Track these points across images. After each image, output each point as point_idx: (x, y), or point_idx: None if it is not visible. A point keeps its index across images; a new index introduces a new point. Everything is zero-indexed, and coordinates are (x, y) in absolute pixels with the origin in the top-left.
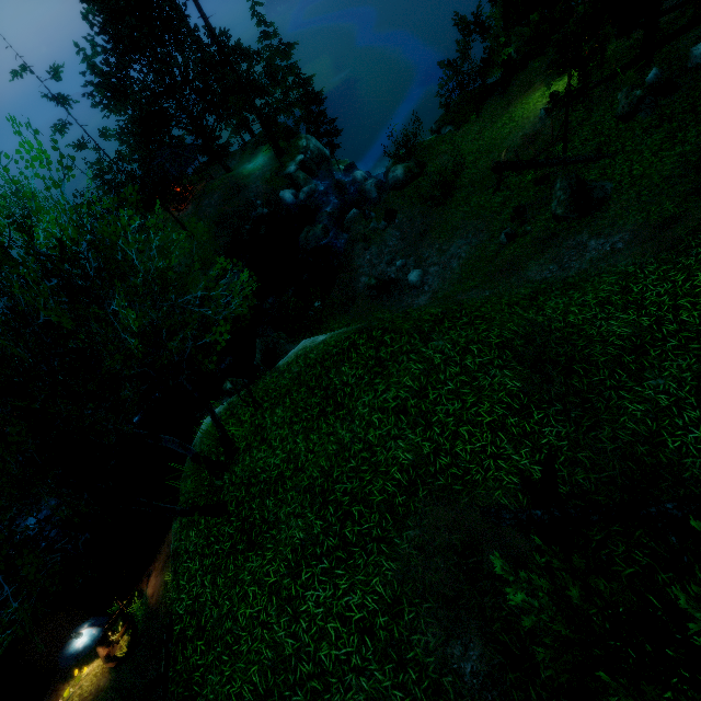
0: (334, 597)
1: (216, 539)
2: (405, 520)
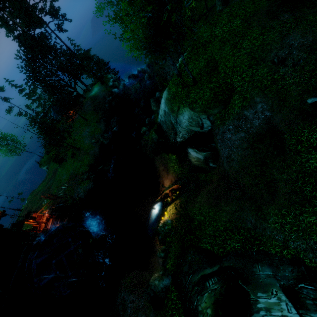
0: (249, 40)
1: (202, 84)
2: (250, 24)
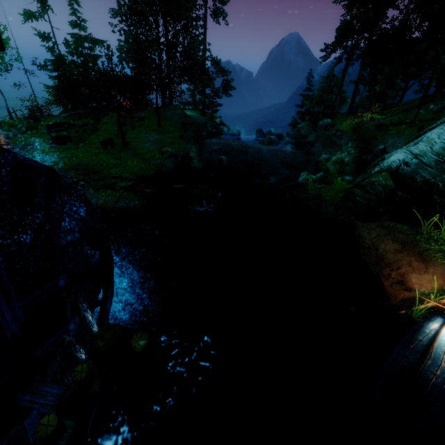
0: None
1: None
2: None
